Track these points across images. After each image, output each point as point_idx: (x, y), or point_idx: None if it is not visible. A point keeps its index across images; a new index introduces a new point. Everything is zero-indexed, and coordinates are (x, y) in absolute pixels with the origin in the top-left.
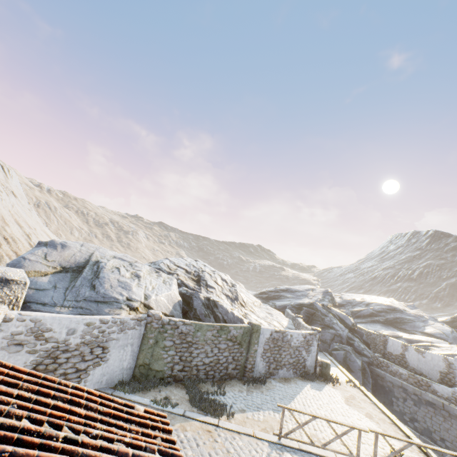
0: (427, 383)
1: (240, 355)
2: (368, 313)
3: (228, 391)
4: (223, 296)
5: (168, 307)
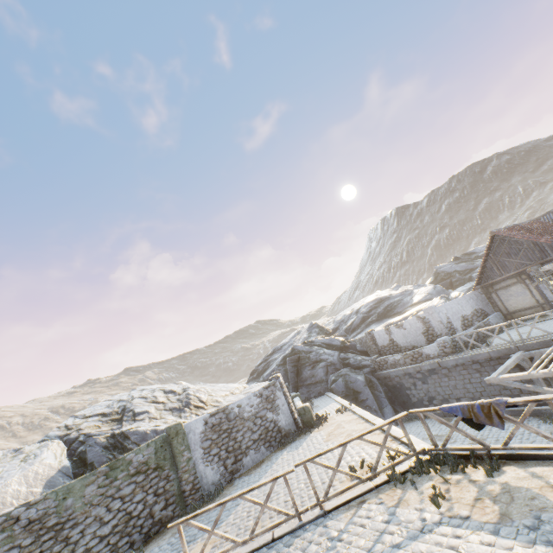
0: (419, 353)
1: (167, 481)
2: (360, 320)
3: (150, 551)
4: (165, 414)
5: (32, 492)
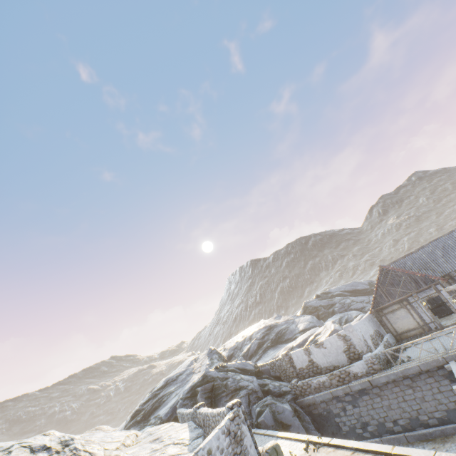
0: (346, 372)
1: None
2: (257, 346)
3: None
4: None
5: None
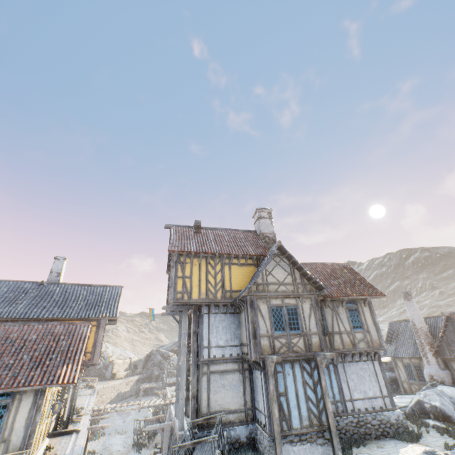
0: None
1: None
2: None
3: None
4: None
5: None
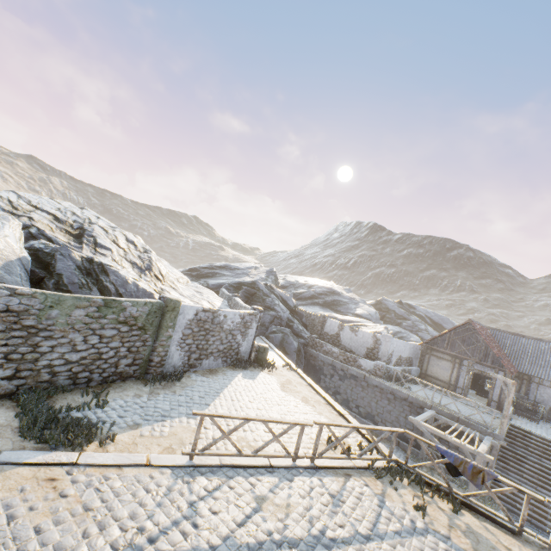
0: (355, 359)
1: (143, 344)
2: (310, 296)
3: (113, 399)
4: (126, 264)
5: None
